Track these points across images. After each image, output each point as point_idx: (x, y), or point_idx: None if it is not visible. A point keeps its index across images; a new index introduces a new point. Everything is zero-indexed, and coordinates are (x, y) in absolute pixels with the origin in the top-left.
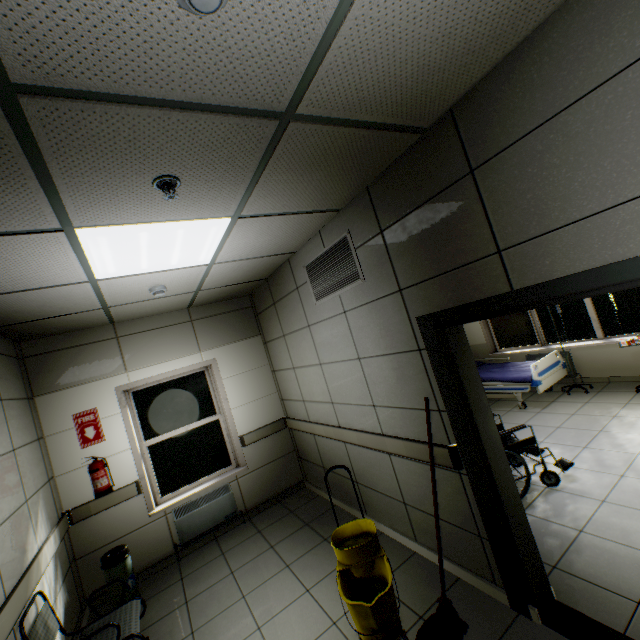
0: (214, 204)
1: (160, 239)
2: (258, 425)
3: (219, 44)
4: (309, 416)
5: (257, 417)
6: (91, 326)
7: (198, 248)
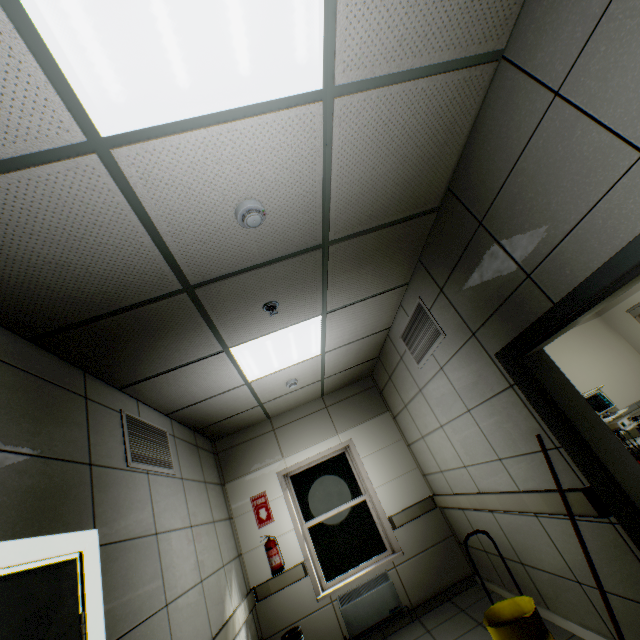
0: (305, 309)
1: (279, 343)
2: (405, 505)
3: (271, 232)
4: (451, 488)
5: (402, 496)
6: (255, 422)
7: (307, 343)
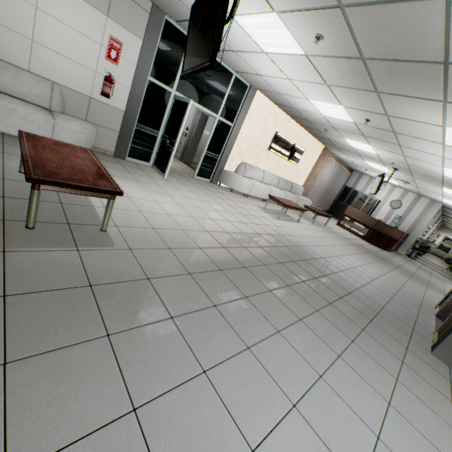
0: None
1: None
2: None
3: None
4: None
5: None
6: (449, 228)
7: None
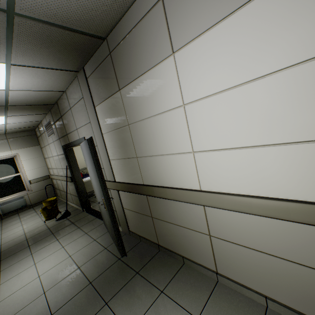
0: None
1: None
2: (38, 177)
3: None
4: (54, 173)
5: (37, 174)
6: None
7: None
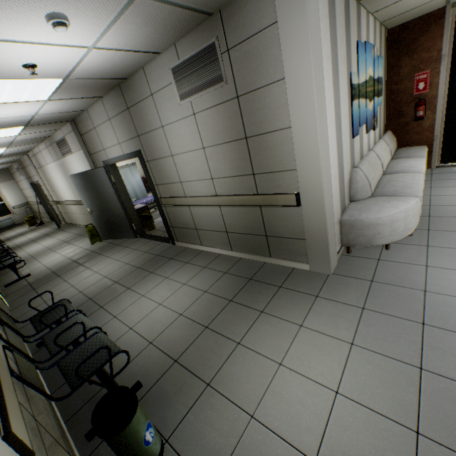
0: None
1: None
2: (19, 204)
3: None
4: (31, 201)
5: (18, 202)
6: None
7: None
